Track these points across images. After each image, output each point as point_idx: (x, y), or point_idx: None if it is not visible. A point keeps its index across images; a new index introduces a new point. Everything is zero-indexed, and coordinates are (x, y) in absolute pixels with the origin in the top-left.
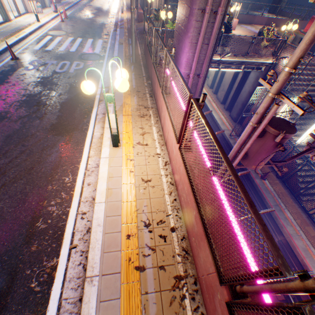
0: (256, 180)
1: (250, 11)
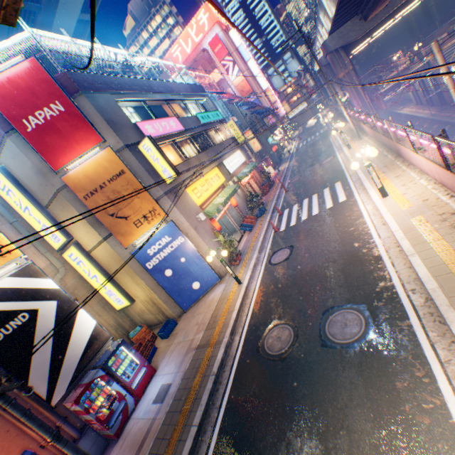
0: (451, 121)
1: (454, 16)
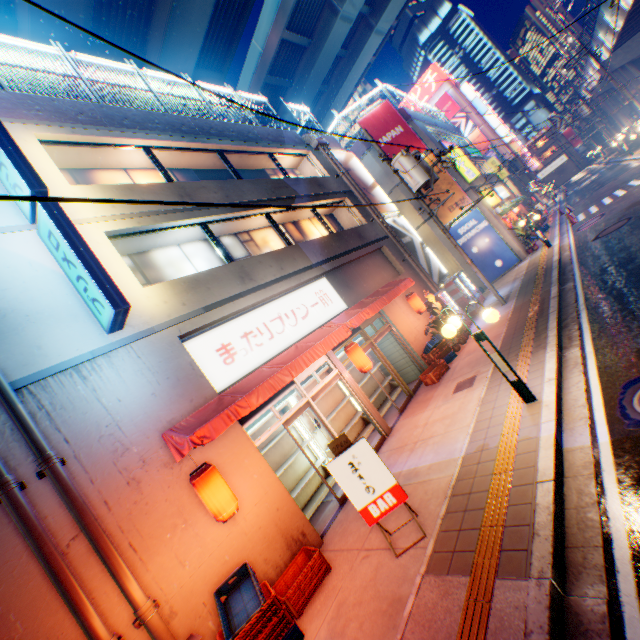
0: None
1: None
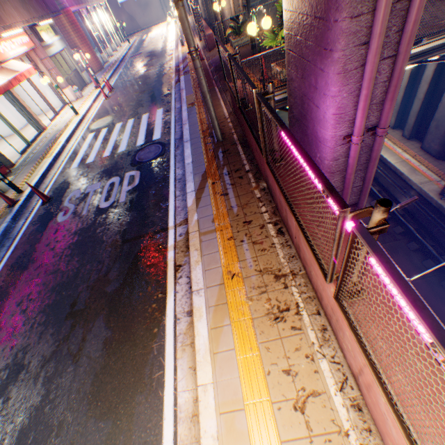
0: None
1: None
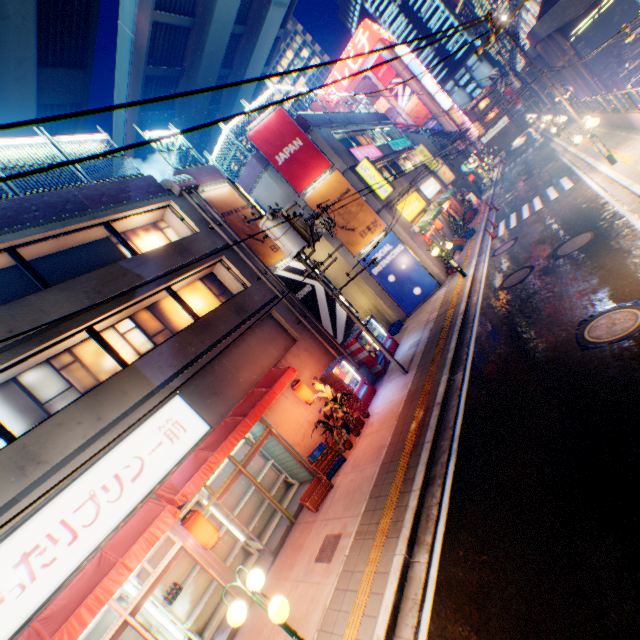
0: None
1: None
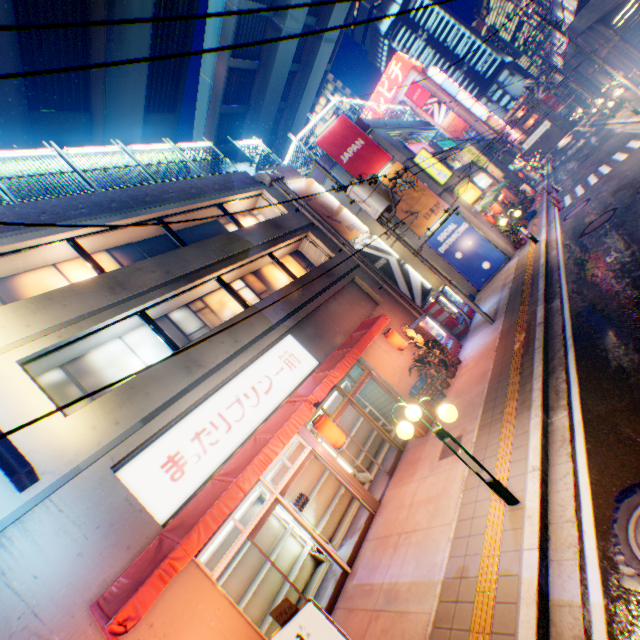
0: None
1: None
